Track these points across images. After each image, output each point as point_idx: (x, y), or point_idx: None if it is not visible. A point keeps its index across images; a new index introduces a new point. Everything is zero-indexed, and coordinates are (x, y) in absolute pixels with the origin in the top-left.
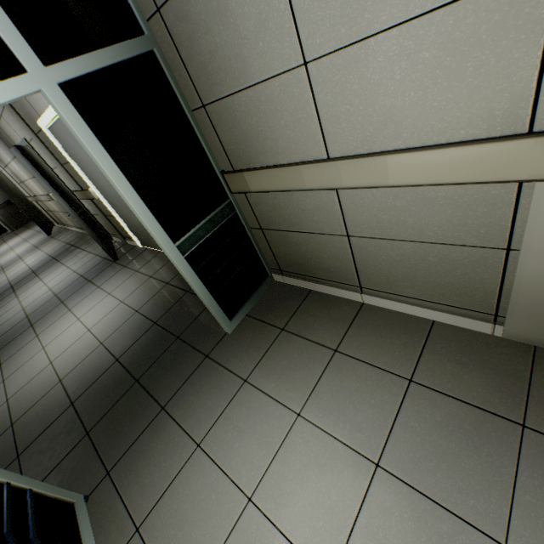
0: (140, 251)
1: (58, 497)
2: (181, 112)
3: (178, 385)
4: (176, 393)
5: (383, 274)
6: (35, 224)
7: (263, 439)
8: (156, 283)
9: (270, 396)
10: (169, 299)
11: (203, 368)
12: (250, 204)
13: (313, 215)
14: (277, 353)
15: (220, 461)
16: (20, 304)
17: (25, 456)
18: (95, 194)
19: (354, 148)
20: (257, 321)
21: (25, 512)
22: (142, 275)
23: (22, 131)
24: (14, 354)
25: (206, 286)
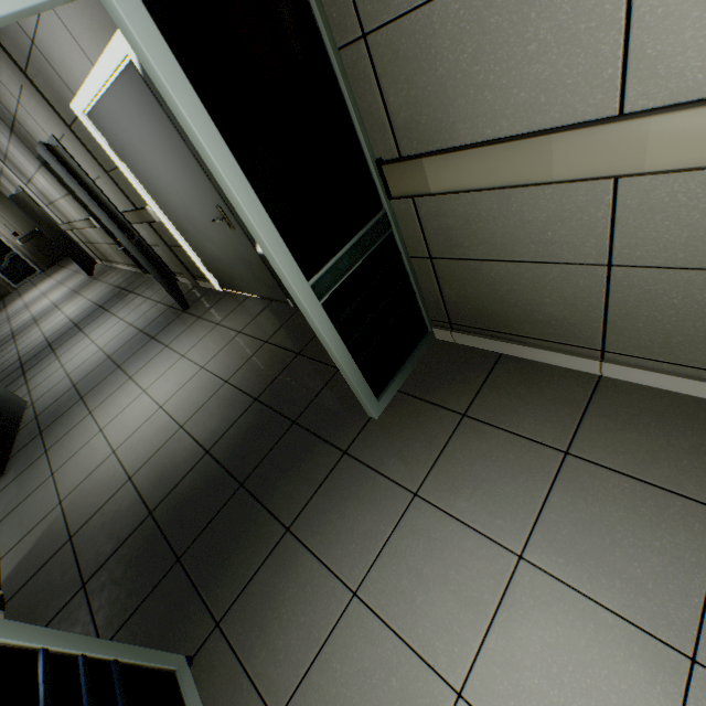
0: (219, 295)
1: (153, 666)
2: (321, 52)
3: (307, 495)
4: (305, 507)
5: (663, 330)
6: (70, 262)
7: (465, 594)
8: (249, 341)
9: (463, 522)
10: (272, 365)
11: (342, 471)
12: (419, 217)
13: (544, 230)
14: (462, 452)
15: (395, 623)
16: (63, 369)
17: (94, 586)
18: (155, 214)
19: (694, 86)
20: (419, 401)
21: (114, 703)
22: (226, 330)
23: (49, 124)
24: (62, 437)
25: (347, 348)
